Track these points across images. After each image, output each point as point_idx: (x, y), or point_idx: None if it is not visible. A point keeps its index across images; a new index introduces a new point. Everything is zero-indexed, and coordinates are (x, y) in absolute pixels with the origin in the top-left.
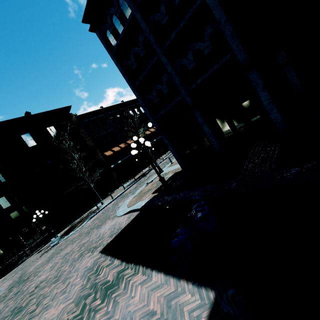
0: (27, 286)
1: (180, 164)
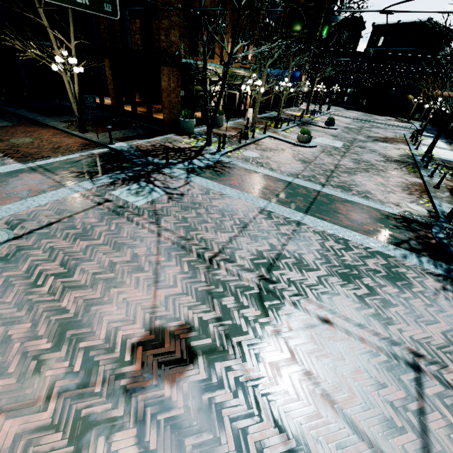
0: None
1: None
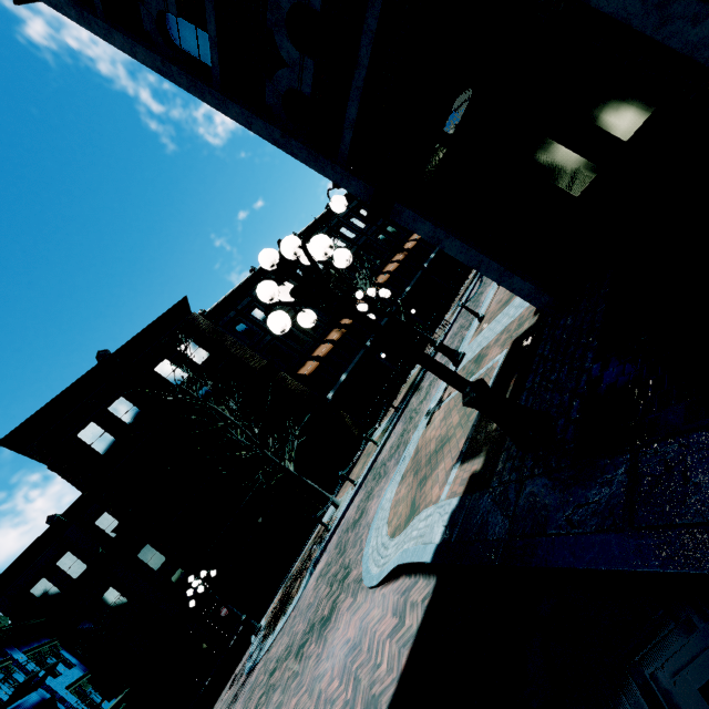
0: None
1: (525, 296)
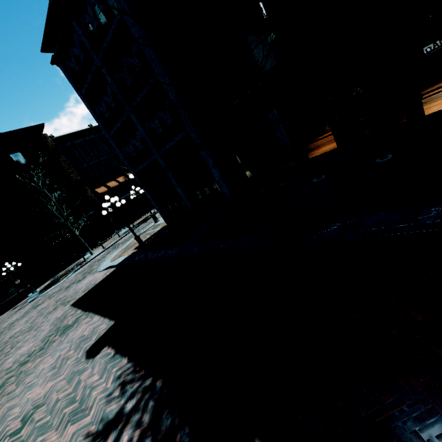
0: (1, 338)
1: (164, 220)
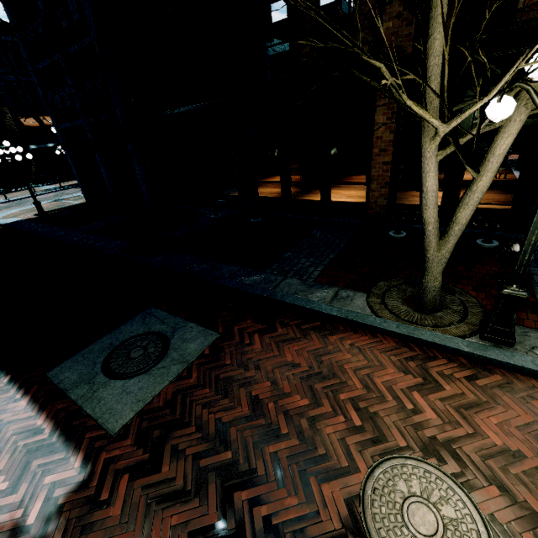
0: None
1: (84, 195)
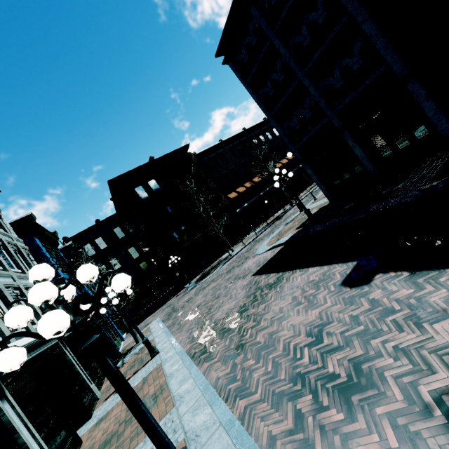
0: (187, 309)
1: (327, 196)
